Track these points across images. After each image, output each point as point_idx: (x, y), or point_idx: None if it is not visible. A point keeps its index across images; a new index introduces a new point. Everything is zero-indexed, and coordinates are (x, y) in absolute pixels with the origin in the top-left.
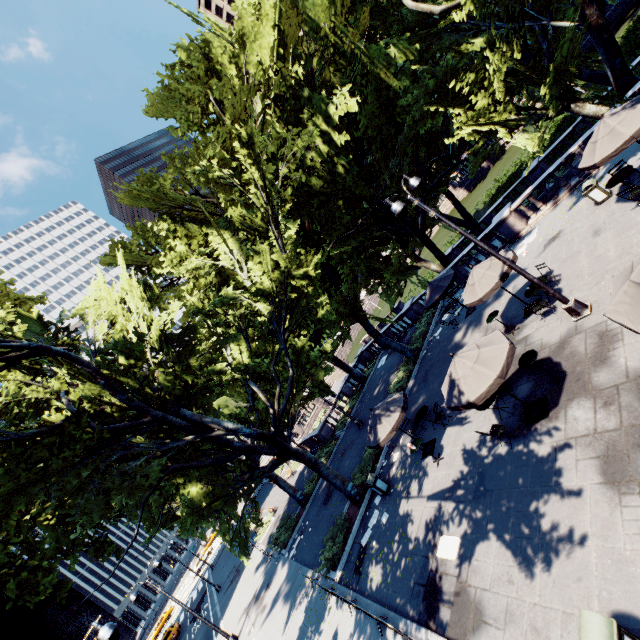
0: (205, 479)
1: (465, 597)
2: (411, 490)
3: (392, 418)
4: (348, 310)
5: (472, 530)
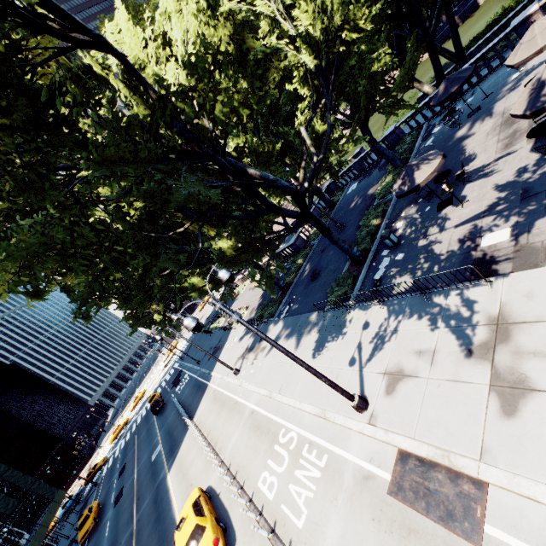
0: (233, 235)
1: (529, 250)
2: (430, 231)
3: (432, 164)
4: (367, 97)
5: (526, 218)
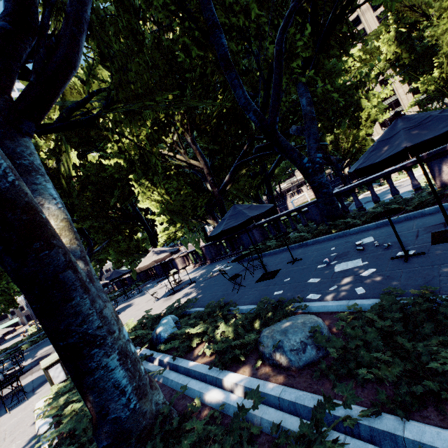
0: None
1: None
2: None
3: None
4: None
5: None
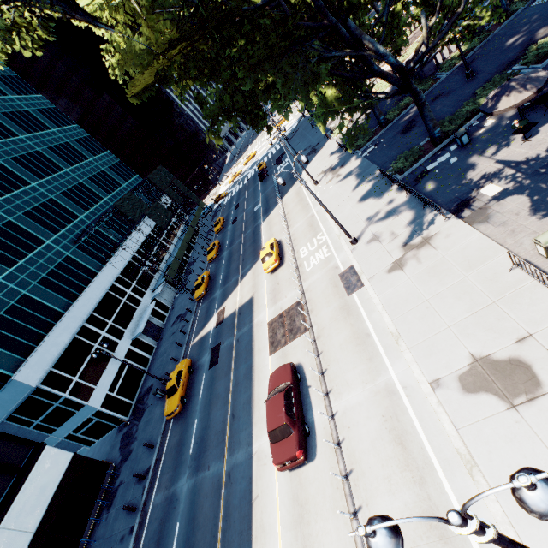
0: (338, 87)
1: (484, 212)
2: (486, 152)
3: (521, 96)
4: None
5: (514, 188)
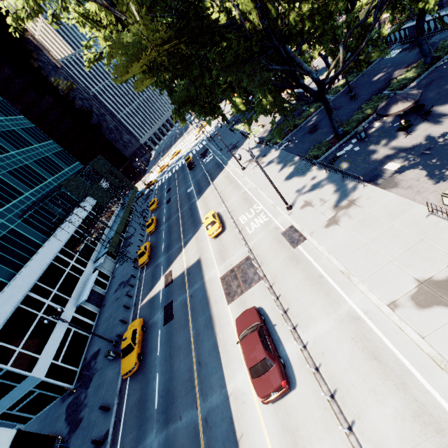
0: (271, 94)
1: (391, 180)
2: (380, 143)
3: (406, 104)
4: None
5: (410, 164)
